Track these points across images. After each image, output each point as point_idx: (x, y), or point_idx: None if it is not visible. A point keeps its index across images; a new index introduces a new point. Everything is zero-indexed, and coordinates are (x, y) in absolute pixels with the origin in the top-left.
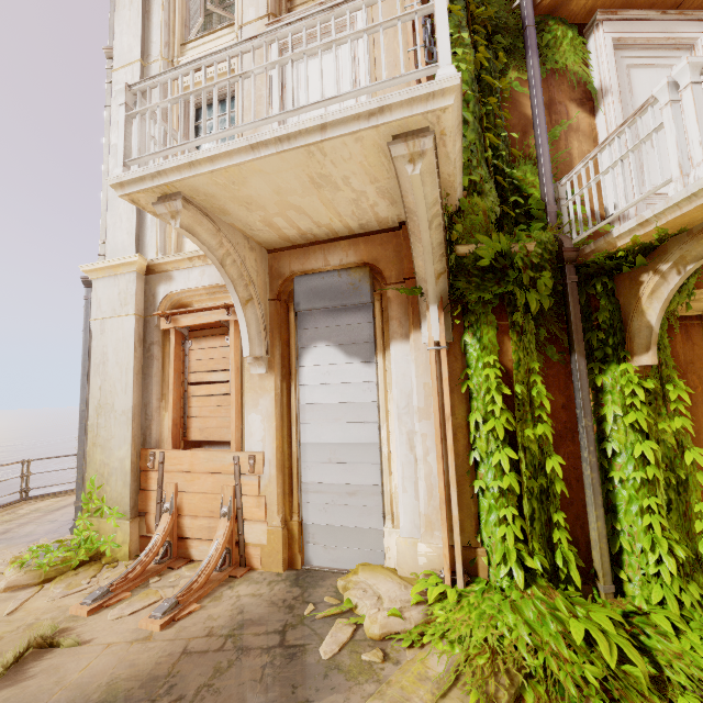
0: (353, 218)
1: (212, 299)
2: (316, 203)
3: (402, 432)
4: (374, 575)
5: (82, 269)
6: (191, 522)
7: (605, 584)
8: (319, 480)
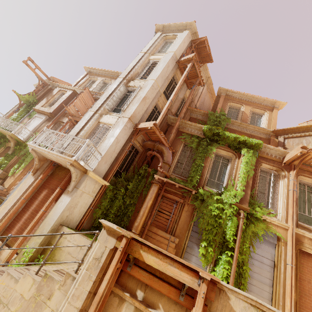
0: None
1: None
2: None
3: None
4: None
5: None
6: None
7: None
8: None
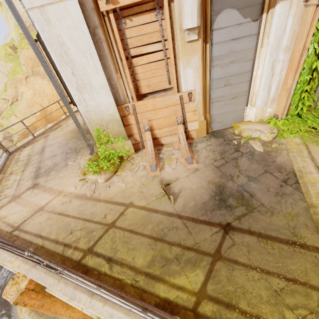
0: None
1: None
2: None
3: (270, 62)
4: (247, 125)
5: None
6: (159, 131)
7: (315, 104)
8: (218, 96)
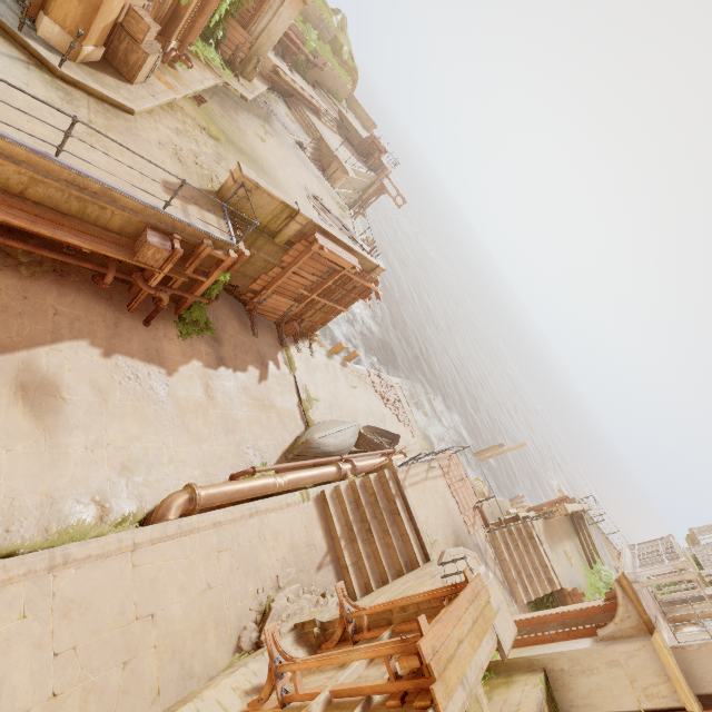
0: None
1: None
2: None
3: None
4: None
5: None
6: None
7: None
8: None
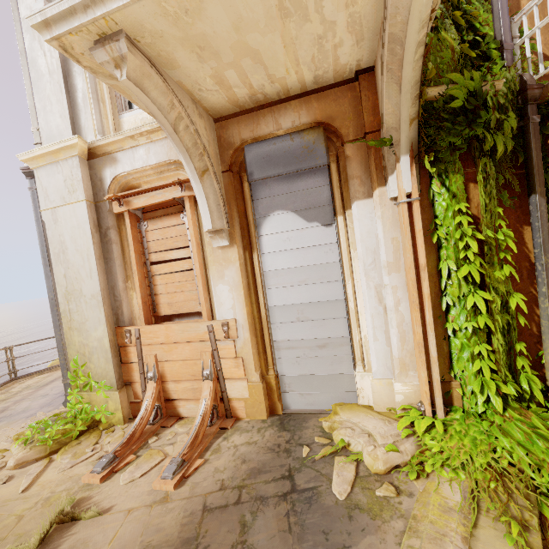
0: (310, 66)
1: (161, 178)
2: (277, 45)
3: (370, 286)
4: (354, 413)
5: (21, 158)
6: (175, 386)
7: None
8: (289, 338)
